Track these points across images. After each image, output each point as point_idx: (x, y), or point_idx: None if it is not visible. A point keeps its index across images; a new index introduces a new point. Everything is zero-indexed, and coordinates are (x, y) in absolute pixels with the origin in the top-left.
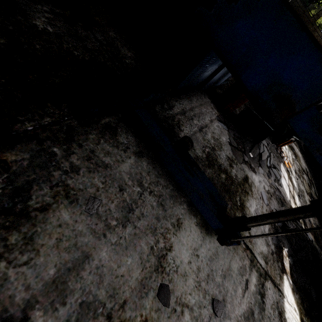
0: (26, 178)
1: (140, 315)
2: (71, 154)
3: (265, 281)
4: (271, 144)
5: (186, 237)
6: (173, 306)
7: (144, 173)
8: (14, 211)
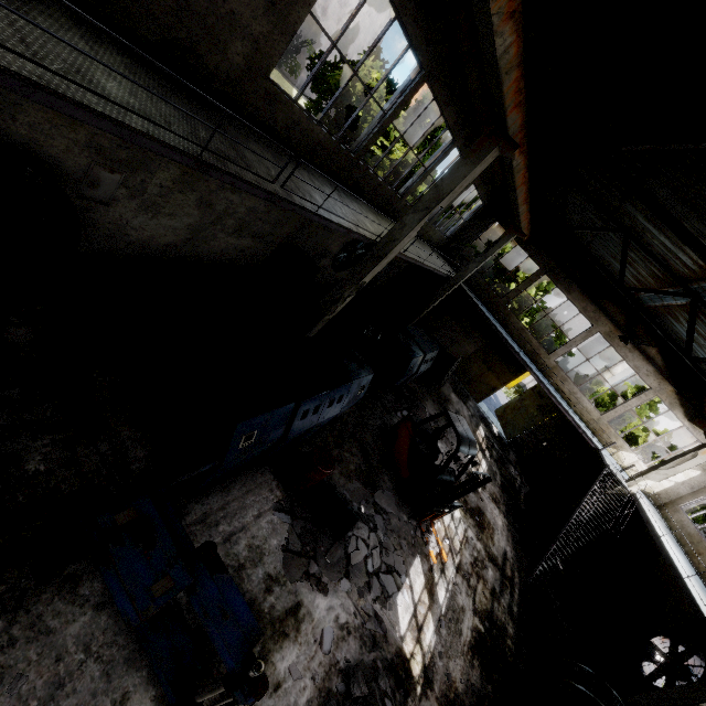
0: None
1: None
2: (15, 624)
3: None
4: (405, 521)
5: None
6: None
7: (99, 632)
8: None
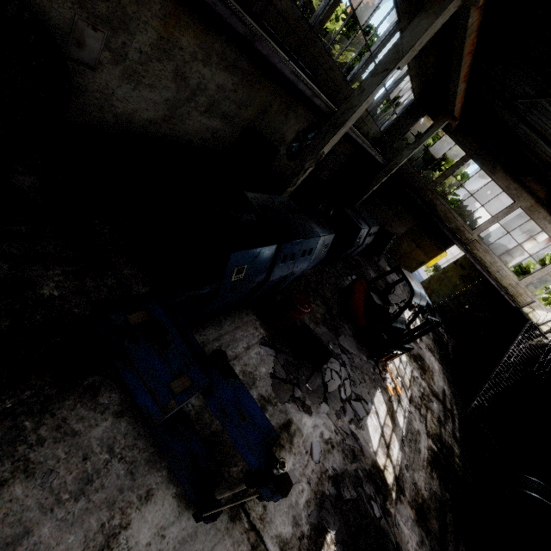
0: None
1: None
2: (42, 425)
3: None
4: (365, 361)
5: (154, 512)
6: None
7: (120, 436)
8: None
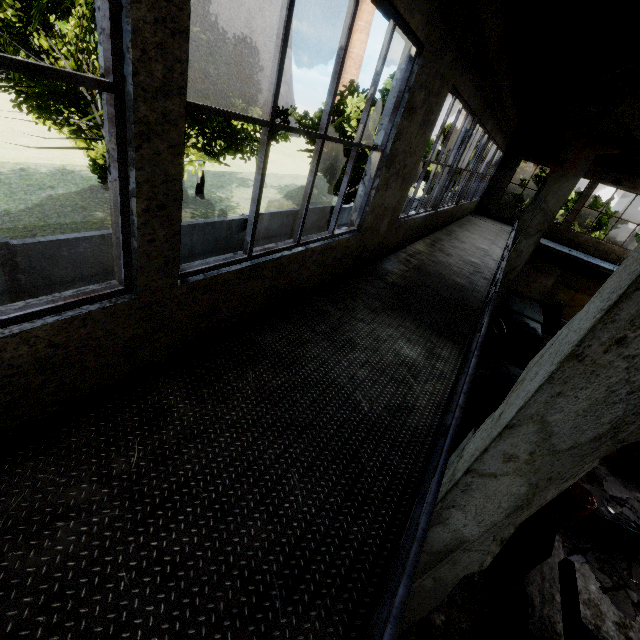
0: None
1: None
2: None
3: None
4: None
5: None
6: None
7: None
8: None
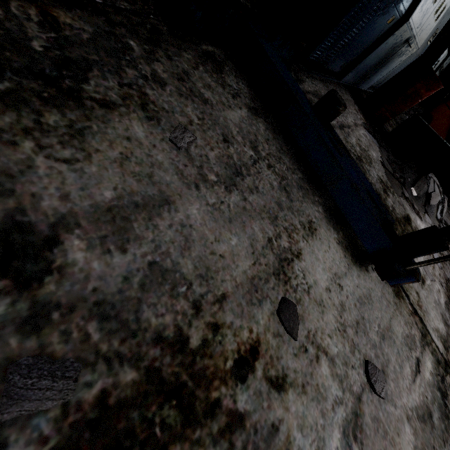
0: (84, 54)
1: (248, 328)
2: (155, 60)
3: (446, 375)
4: None
5: (323, 252)
6: (302, 341)
7: (261, 137)
8: (59, 84)
